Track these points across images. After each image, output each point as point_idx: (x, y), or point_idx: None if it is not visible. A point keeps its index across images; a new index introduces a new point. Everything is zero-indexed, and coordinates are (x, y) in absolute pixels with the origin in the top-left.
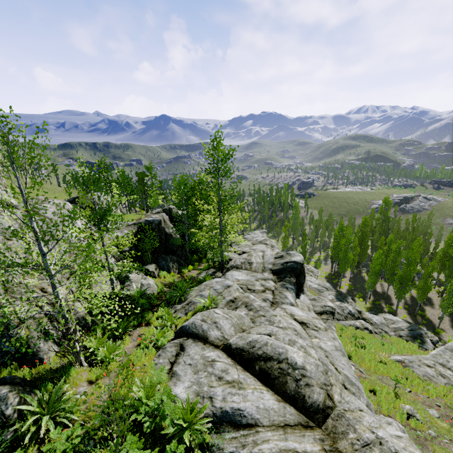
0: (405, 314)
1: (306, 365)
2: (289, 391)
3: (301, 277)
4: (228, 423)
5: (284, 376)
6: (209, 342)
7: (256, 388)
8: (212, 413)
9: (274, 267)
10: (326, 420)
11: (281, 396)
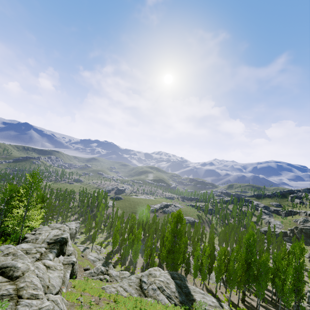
0: (139, 272)
1: (22, 267)
2: (9, 274)
3: (64, 245)
4: None
5: (10, 271)
6: None
7: None
8: None
9: (50, 240)
10: (17, 279)
11: (5, 277)
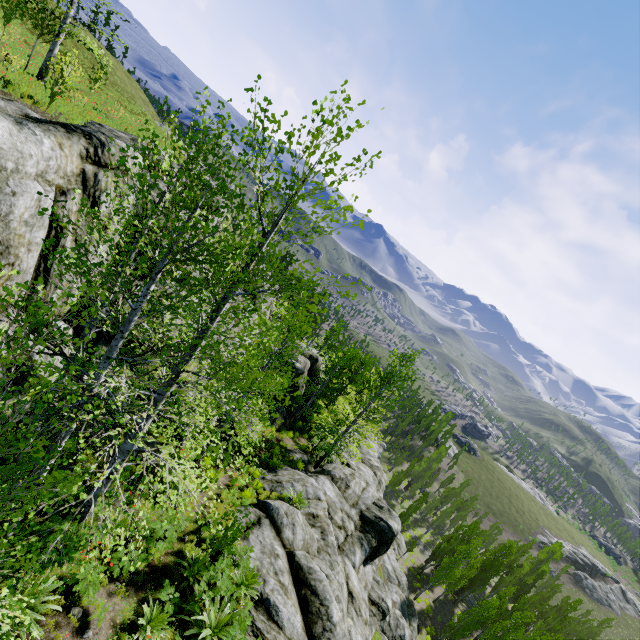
0: None
1: (338, 626)
2: (314, 630)
3: (384, 547)
4: (266, 609)
5: (318, 617)
6: (281, 537)
7: (295, 605)
8: (261, 591)
9: (366, 511)
10: None
11: (306, 628)
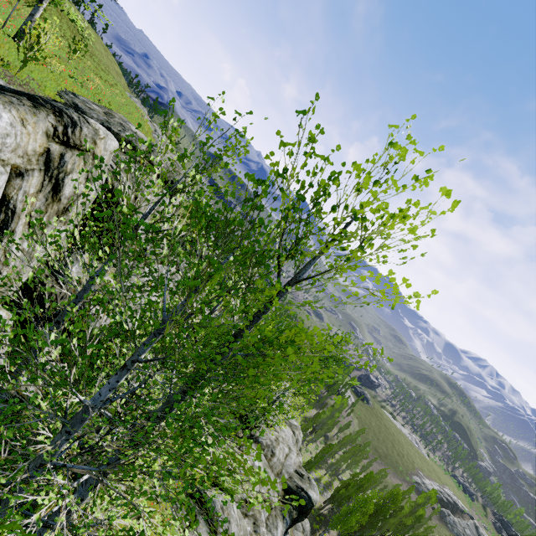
0: None
1: None
2: None
3: (303, 517)
4: None
5: None
6: None
7: None
8: None
9: (289, 480)
10: None
11: None
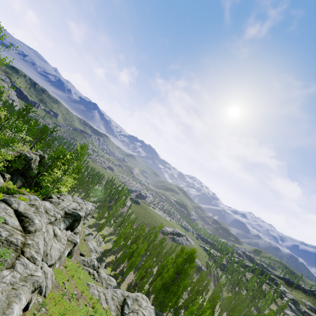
0: (125, 287)
1: (37, 224)
2: (25, 225)
3: (76, 222)
4: None
5: (28, 222)
6: (11, 206)
7: (16, 220)
8: None
9: (68, 211)
10: (28, 233)
11: (21, 225)
